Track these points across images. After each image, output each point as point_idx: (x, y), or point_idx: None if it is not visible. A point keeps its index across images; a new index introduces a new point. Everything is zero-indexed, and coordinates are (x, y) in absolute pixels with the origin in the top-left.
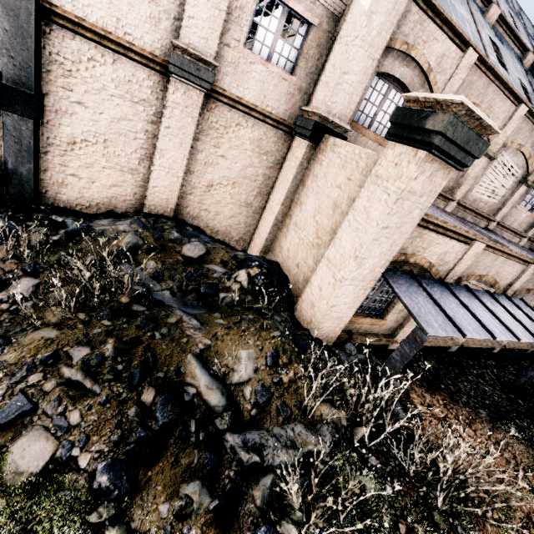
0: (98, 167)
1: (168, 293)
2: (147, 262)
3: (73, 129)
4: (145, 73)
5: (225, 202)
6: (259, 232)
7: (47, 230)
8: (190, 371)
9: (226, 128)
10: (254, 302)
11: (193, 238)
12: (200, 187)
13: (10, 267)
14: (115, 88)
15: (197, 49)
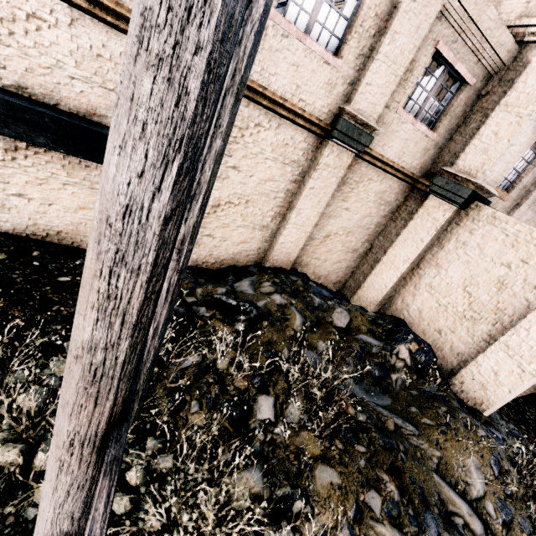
0: (233, 226)
1: (352, 381)
2: (317, 343)
3: (221, 192)
4: (303, 135)
5: (335, 250)
6: (372, 282)
7: (221, 314)
8: (447, 497)
9: (358, 182)
10: (421, 381)
11: (322, 296)
12: (318, 238)
13: (243, 384)
14: (271, 152)
15: (363, 114)
